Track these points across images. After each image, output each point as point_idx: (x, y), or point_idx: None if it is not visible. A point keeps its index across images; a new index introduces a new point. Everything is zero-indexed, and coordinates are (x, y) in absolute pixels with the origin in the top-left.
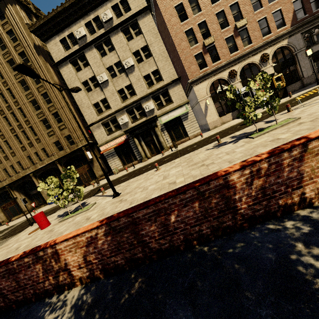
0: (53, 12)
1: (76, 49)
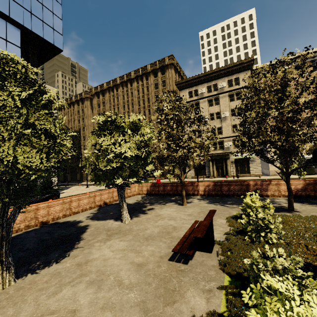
0: (191, 77)
1: (196, 98)
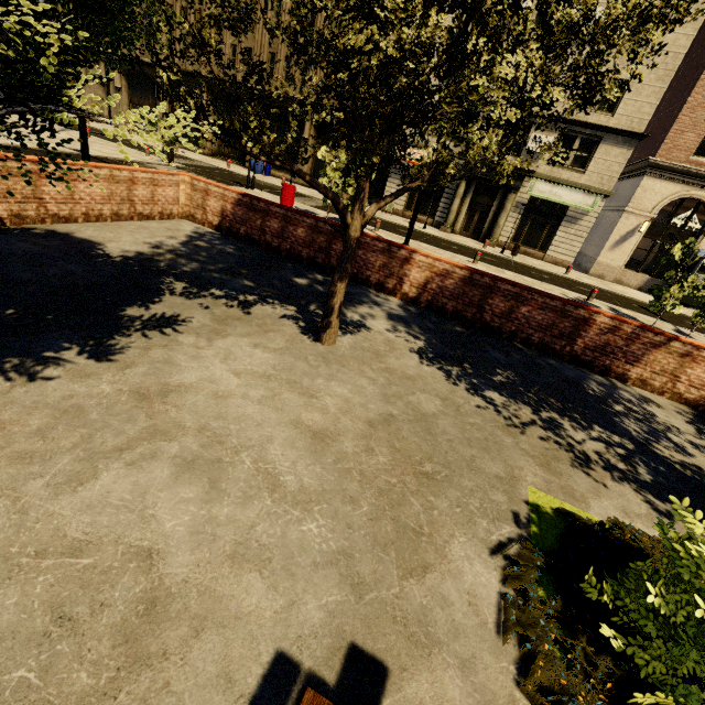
0: None
1: None
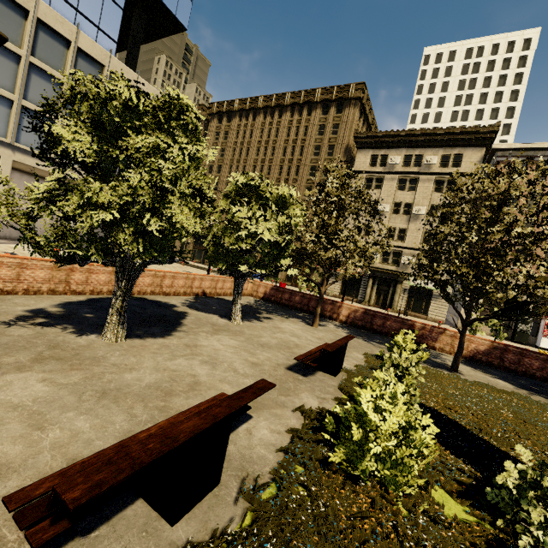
0: (384, 132)
1: (380, 170)
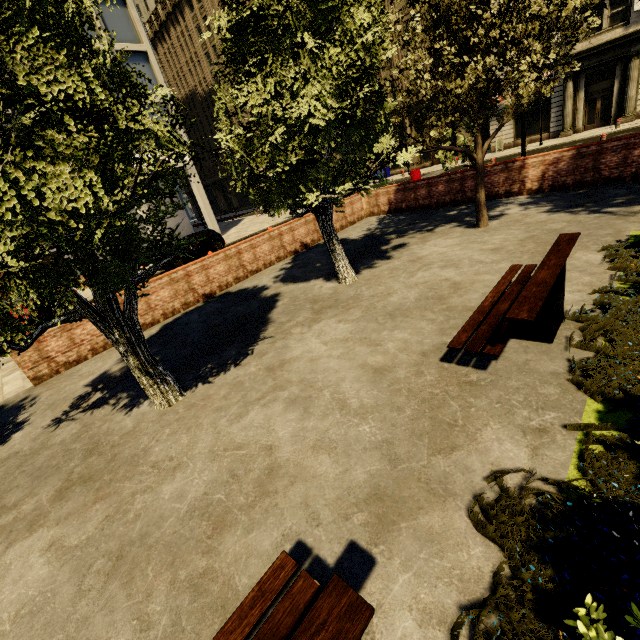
0: None
1: None
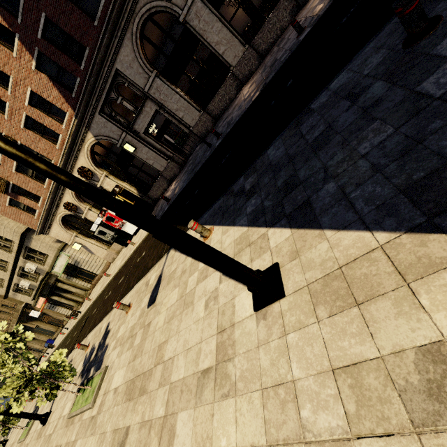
0: None
1: None
